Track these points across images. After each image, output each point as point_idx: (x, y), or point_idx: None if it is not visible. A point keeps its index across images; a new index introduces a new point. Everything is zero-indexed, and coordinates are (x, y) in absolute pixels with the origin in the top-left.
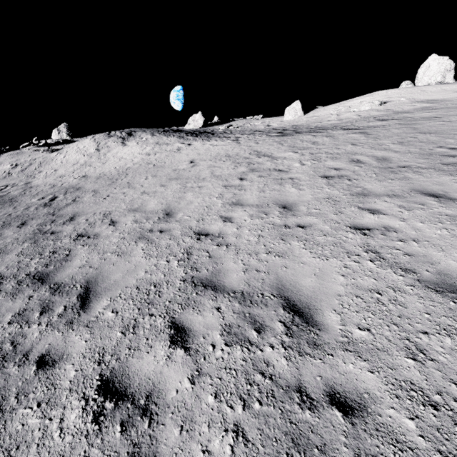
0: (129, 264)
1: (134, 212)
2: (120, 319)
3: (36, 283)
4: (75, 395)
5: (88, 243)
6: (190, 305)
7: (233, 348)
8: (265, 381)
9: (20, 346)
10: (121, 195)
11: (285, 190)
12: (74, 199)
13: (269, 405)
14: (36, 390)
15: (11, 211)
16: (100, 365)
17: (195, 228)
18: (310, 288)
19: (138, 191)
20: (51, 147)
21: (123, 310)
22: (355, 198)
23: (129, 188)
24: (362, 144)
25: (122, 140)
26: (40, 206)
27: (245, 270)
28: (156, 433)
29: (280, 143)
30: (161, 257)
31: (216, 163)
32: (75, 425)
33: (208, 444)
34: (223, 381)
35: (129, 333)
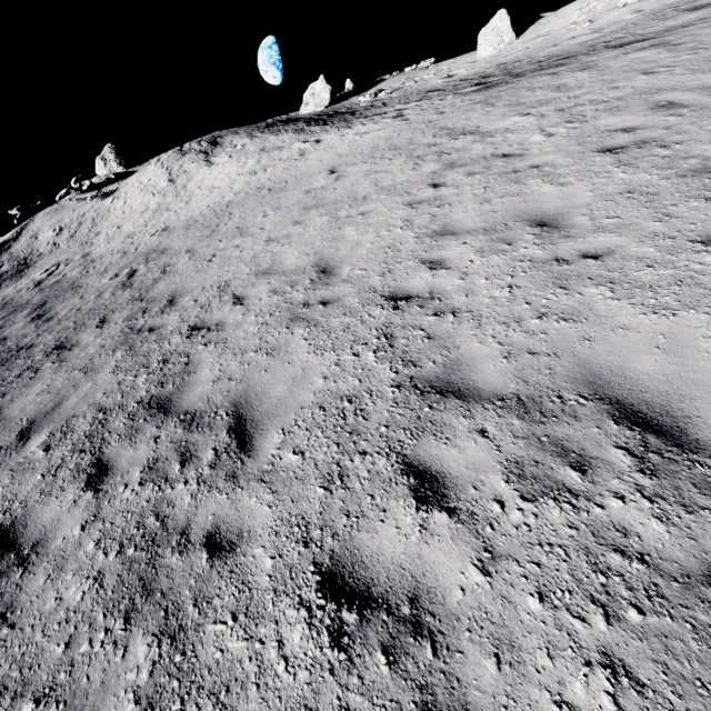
0: (291, 367)
1: (266, 276)
2: (312, 465)
3: (157, 414)
4: (286, 600)
5: (211, 339)
6: (426, 429)
7: (540, 504)
8: (632, 567)
9: (170, 521)
10: (233, 251)
11: (530, 191)
12: (163, 270)
13: (660, 615)
14: (221, 592)
15: (79, 304)
16: (308, 548)
17: (381, 288)
18: (658, 377)
19: (259, 240)
20: (100, 190)
21: (312, 448)
22: (691, 182)
23: (243, 237)
24: (668, 68)
25: (204, 156)
26: (116, 288)
27: (508, 354)
28: (453, 667)
29: (489, 104)
30: (340, 349)
31: (377, 165)
32: (305, 652)
33: (561, 690)
34: (546, 569)
35: (336, 487)
